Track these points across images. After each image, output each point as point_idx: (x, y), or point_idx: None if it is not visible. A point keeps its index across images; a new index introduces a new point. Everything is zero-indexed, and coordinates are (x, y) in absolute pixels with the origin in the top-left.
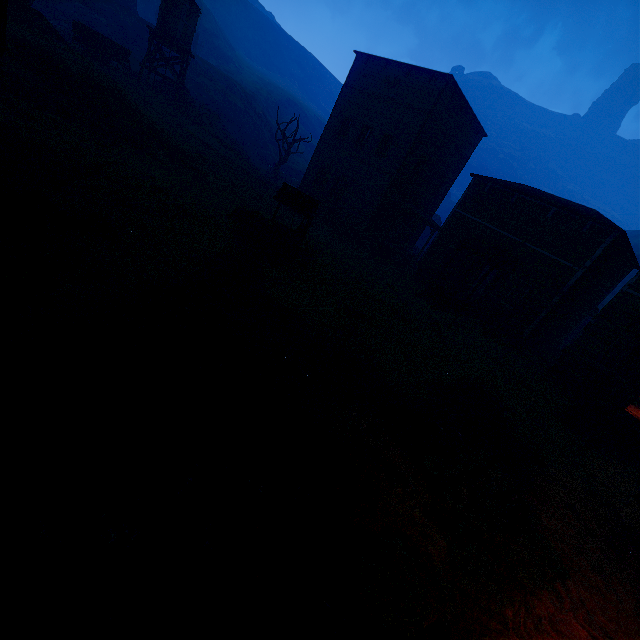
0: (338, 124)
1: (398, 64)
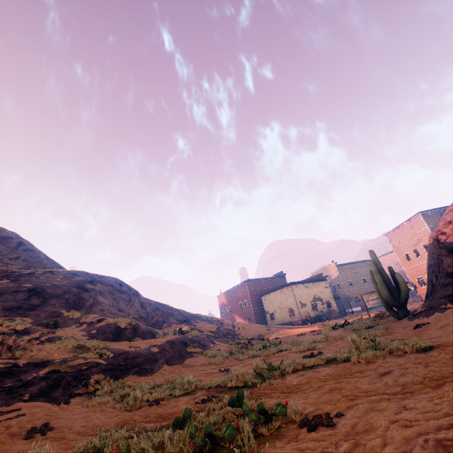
0: None
1: None
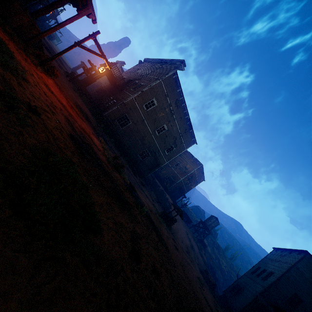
0: (254, 268)
1: (287, 250)
